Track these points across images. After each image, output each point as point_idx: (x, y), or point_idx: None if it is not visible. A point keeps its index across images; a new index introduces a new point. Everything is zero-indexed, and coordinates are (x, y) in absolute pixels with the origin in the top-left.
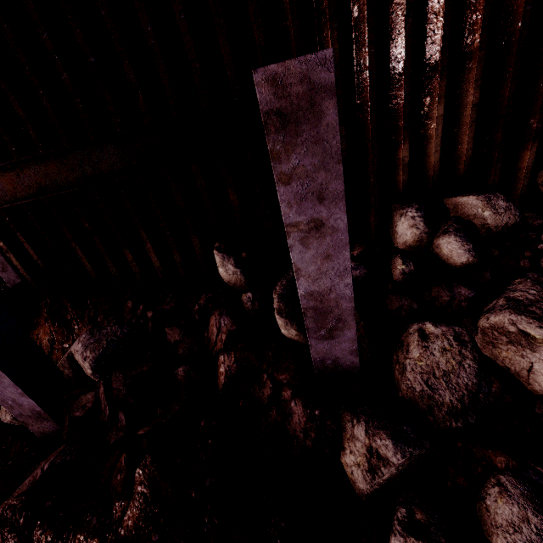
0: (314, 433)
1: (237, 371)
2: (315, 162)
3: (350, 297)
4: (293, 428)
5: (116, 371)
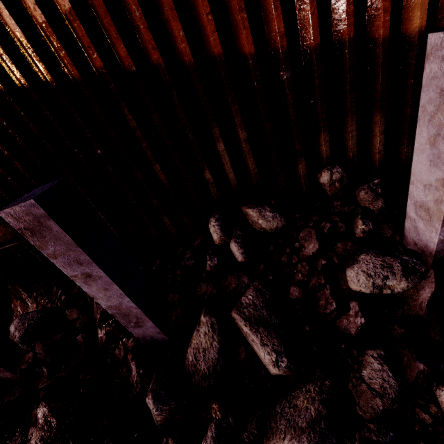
0: (140, 385)
1: (106, 340)
2: (63, 248)
3: (135, 307)
4: (132, 379)
5: (38, 341)
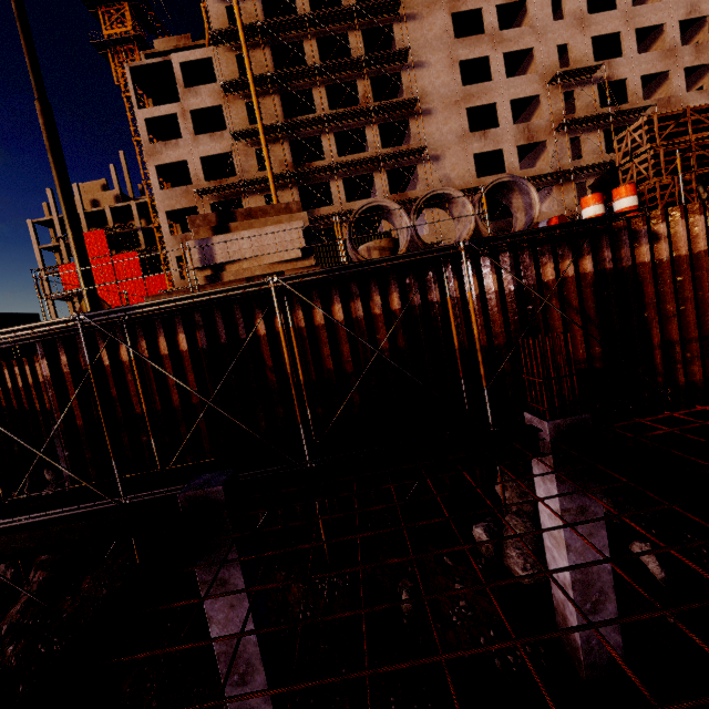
0: None
1: None
2: None
3: None
4: None
5: None
